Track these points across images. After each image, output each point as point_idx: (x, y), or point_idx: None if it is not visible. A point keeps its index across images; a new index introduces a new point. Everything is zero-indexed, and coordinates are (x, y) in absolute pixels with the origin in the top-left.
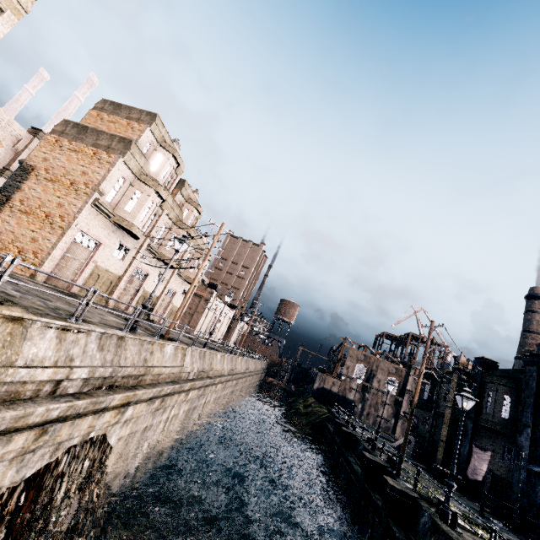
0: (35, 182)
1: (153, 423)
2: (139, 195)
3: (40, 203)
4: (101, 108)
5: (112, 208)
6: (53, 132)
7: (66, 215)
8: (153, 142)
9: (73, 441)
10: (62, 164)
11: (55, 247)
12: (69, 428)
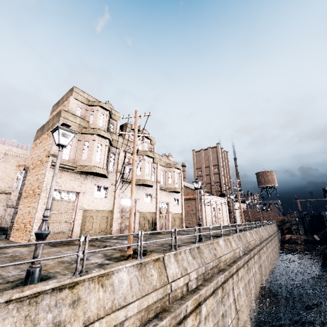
0: (29, 175)
1: None
2: (88, 144)
3: (31, 186)
4: (52, 111)
5: (73, 163)
6: (34, 141)
7: (40, 184)
8: (82, 105)
9: None
10: (37, 154)
11: (36, 211)
12: None
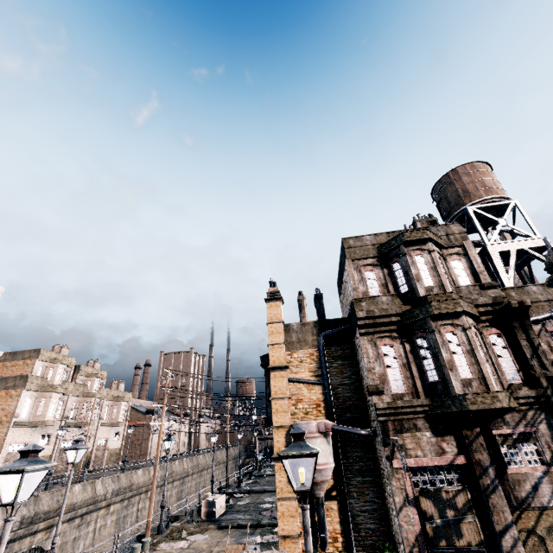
0: None
1: (82, 534)
2: (44, 400)
3: None
4: (4, 359)
5: (28, 419)
6: None
7: None
8: (44, 364)
9: (23, 551)
10: None
11: None
12: (18, 544)
